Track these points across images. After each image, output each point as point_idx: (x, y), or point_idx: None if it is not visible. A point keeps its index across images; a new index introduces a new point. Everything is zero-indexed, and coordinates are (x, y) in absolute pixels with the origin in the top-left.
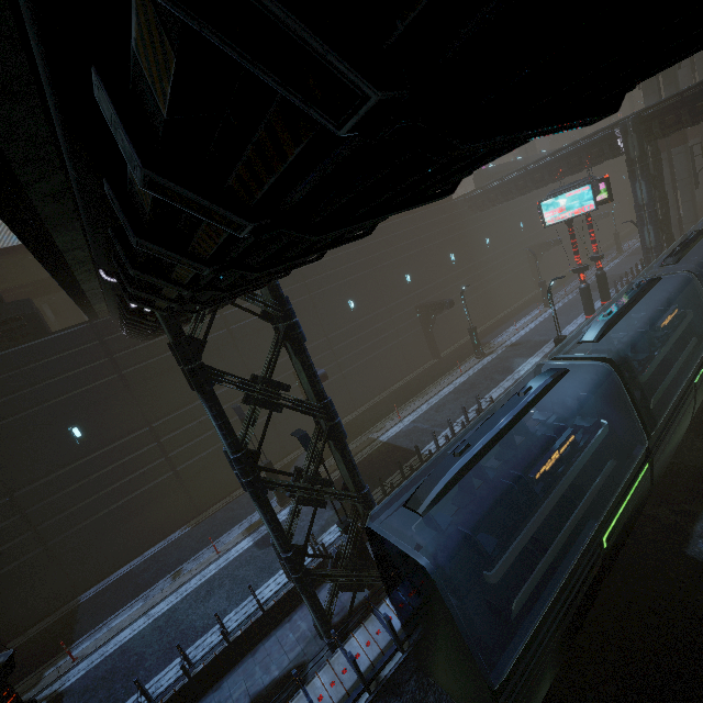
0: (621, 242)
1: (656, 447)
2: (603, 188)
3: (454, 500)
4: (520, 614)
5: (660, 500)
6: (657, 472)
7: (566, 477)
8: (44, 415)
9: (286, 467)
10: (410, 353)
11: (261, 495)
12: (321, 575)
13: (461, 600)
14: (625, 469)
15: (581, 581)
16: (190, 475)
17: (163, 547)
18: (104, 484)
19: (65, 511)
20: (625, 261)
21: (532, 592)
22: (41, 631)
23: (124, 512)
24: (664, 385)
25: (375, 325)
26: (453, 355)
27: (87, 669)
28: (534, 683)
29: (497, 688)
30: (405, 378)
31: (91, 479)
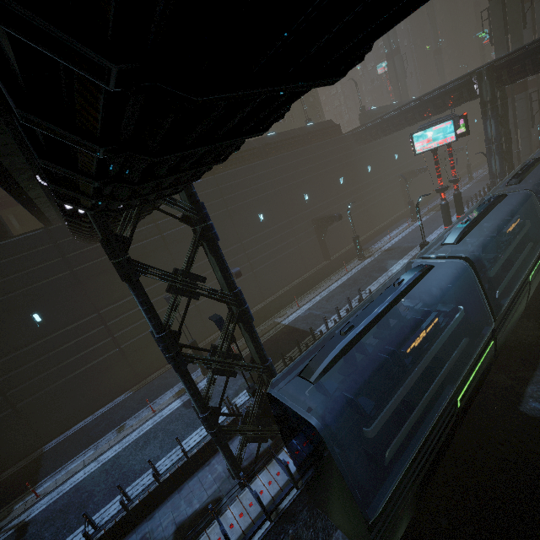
0: (471, 171)
1: (499, 328)
2: (462, 123)
3: (340, 370)
4: (391, 460)
5: (500, 369)
6: (499, 347)
7: (430, 351)
8: (9, 304)
9: (208, 345)
10: (307, 256)
11: (182, 368)
12: (232, 430)
13: (345, 451)
14: (476, 345)
15: (440, 433)
16: (132, 351)
17: (110, 407)
18: (62, 359)
19: (29, 380)
20: (474, 186)
21: (401, 443)
22: (12, 473)
23: (79, 380)
24: (506, 279)
25: (279, 234)
26: (340, 258)
27: (48, 503)
28: (401, 515)
29: (372, 521)
30: (303, 276)
31: (50, 355)
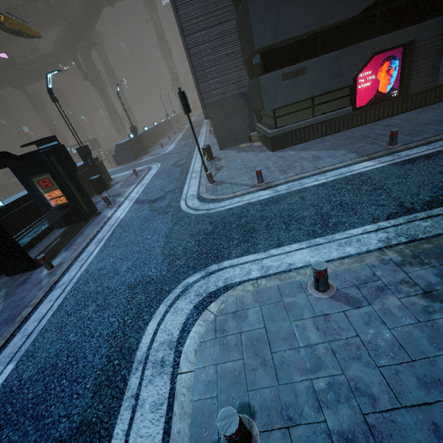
0: None
1: None
2: None
3: None
4: None
5: None
6: None
7: None
8: None
9: None
10: None
11: None
12: None
13: None
14: None
15: None
16: None
17: None
18: None
19: None
20: None
21: None
22: None
23: None
24: None
25: None
26: None
27: None
28: None
29: None
30: None
31: None
